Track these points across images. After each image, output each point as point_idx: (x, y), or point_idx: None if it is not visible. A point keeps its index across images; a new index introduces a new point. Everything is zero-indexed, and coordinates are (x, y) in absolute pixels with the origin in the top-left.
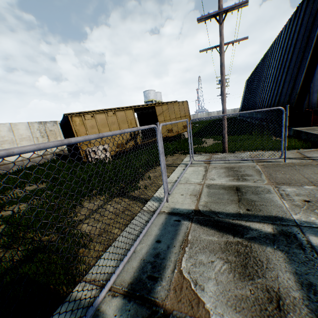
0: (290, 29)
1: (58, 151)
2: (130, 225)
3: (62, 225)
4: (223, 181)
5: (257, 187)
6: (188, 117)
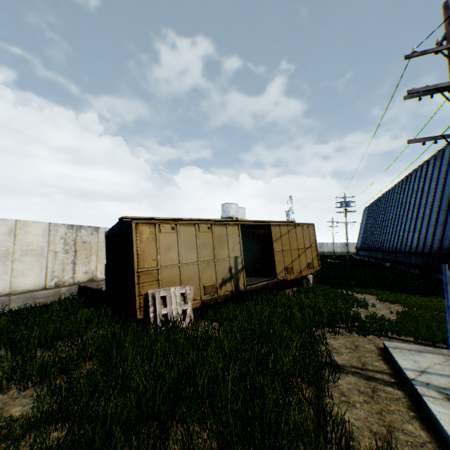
0: None
1: (84, 281)
2: None
3: None
4: None
5: None
6: (314, 249)
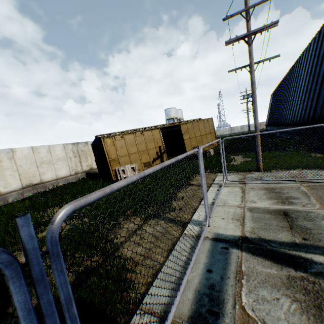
0: (320, 40)
1: (87, 170)
2: (175, 251)
3: (104, 247)
4: (265, 204)
5: (308, 212)
6: (213, 134)
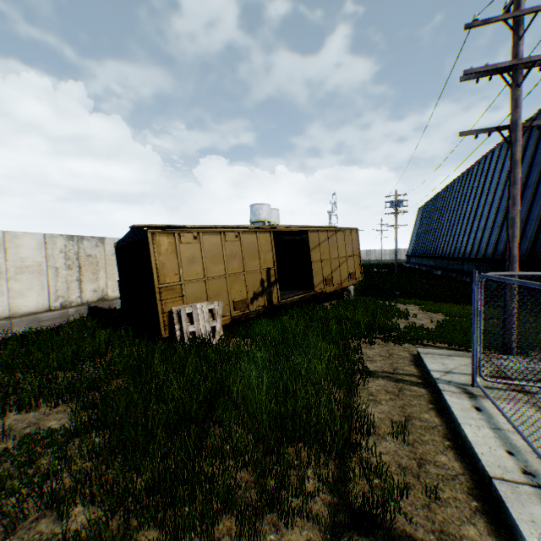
0: (538, 132)
1: (94, 301)
2: None
3: None
4: None
5: None
6: (356, 258)
